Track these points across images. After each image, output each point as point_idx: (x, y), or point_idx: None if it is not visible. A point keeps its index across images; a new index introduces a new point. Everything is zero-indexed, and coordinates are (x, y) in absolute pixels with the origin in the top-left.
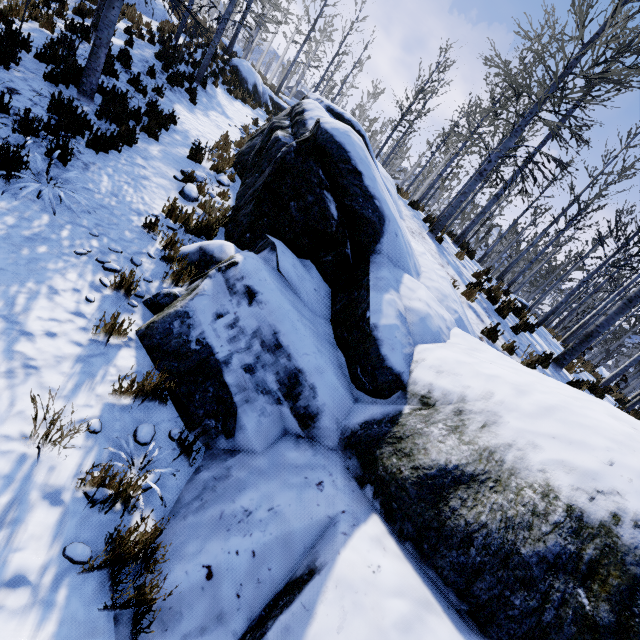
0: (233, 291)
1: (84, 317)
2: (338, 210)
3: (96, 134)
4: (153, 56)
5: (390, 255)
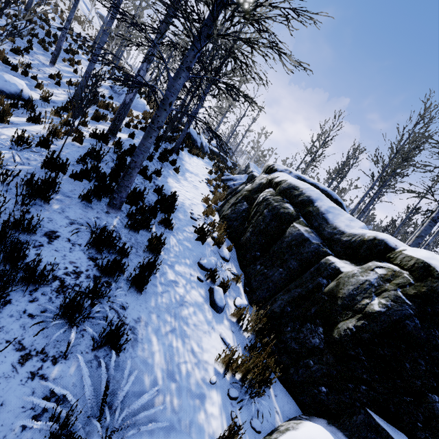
0: None
1: None
2: None
3: (139, 274)
4: None
5: None
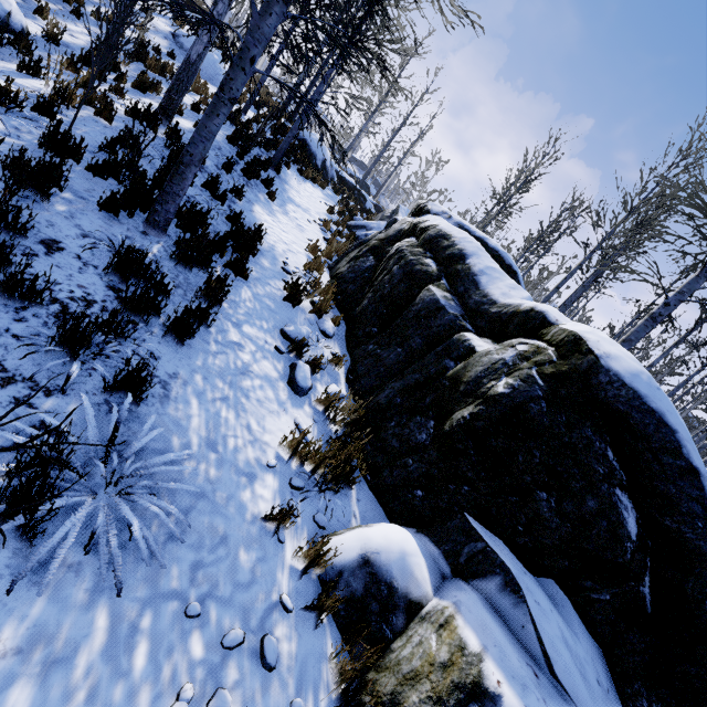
0: None
1: None
2: (639, 524)
3: (181, 318)
4: (225, 139)
5: None
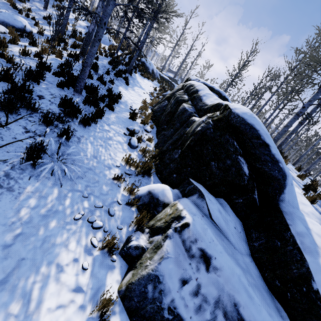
0: (190, 254)
1: (81, 291)
2: (249, 169)
3: (84, 118)
4: (107, 63)
5: (289, 200)
